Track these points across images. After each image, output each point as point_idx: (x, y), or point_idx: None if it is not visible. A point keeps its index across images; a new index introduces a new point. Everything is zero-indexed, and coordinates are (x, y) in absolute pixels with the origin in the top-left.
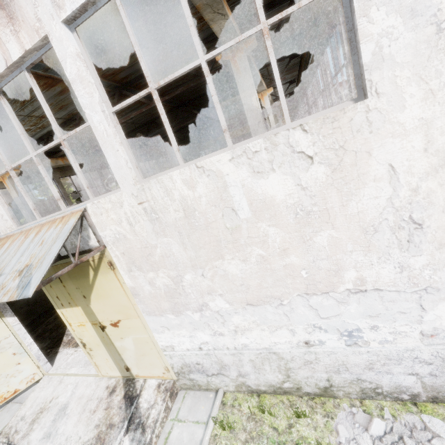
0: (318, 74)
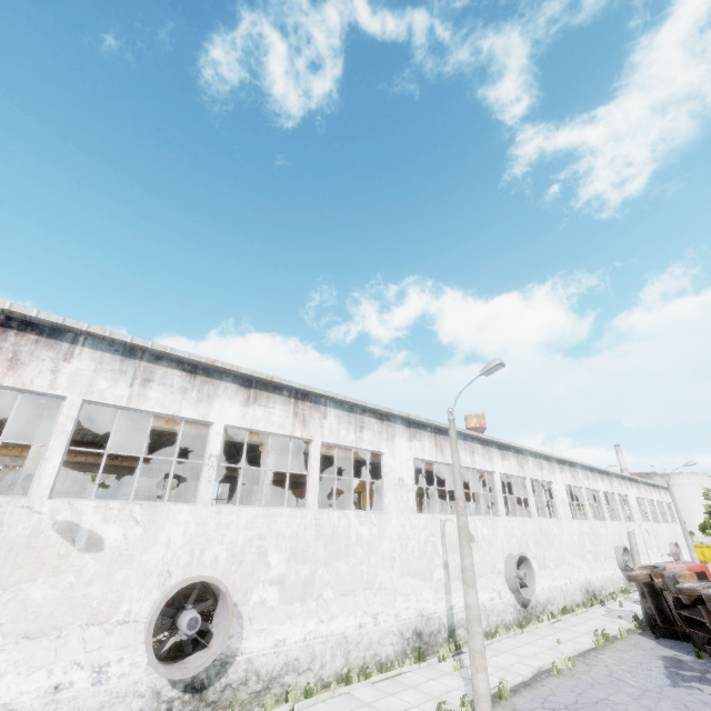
0: (269, 443)
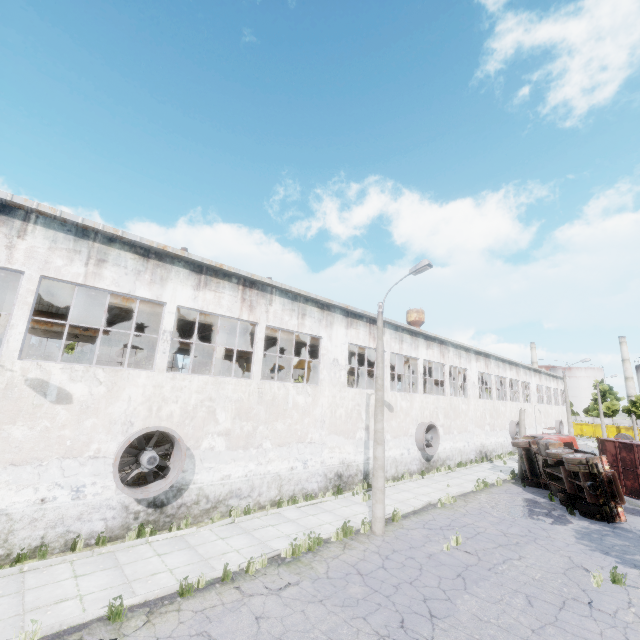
0: (218, 324)
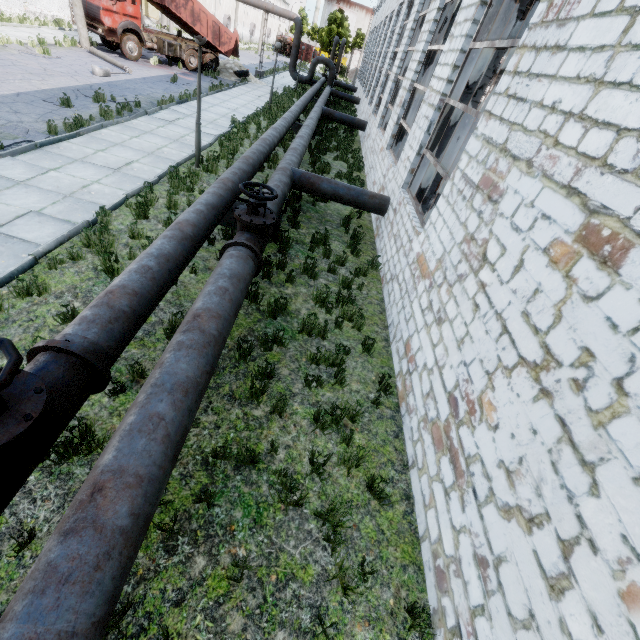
0: None
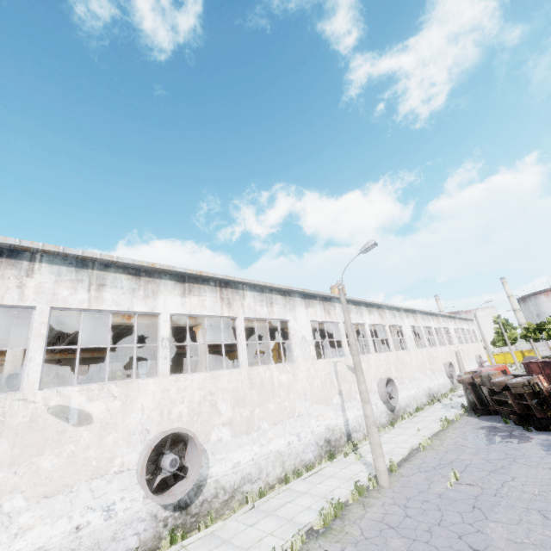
0: (205, 323)
